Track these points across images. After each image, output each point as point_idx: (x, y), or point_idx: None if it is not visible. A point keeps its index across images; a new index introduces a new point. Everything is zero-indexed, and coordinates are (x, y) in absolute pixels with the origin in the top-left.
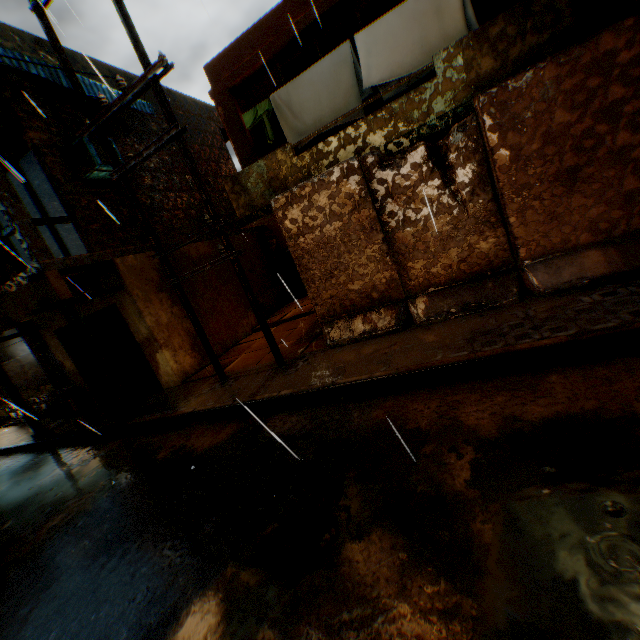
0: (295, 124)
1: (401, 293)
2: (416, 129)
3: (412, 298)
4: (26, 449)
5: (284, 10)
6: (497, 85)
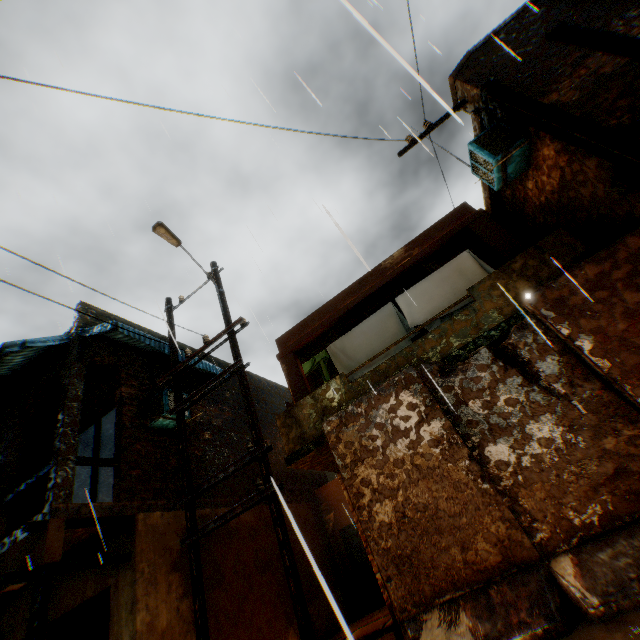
0: (349, 363)
1: (528, 546)
2: (471, 341)
3: (552, 556)
4: None
5: (339, 298)
6: (540, 288)
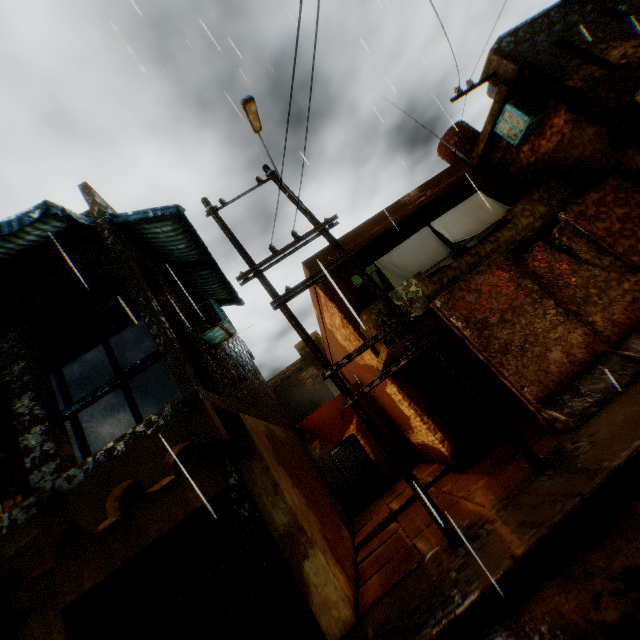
0: (402, 273)
1: (601, 345)
2: (517, 244)
3: (614, 347)
4: None
5: (365, 226)
6: (567, 205)
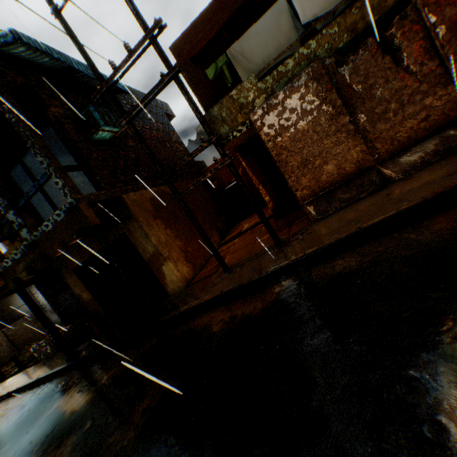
0: (248, 66)
1: (371, 161)
2: (357, 35)
3: (381, 163)
4: (60, 373)
5: None
6: None
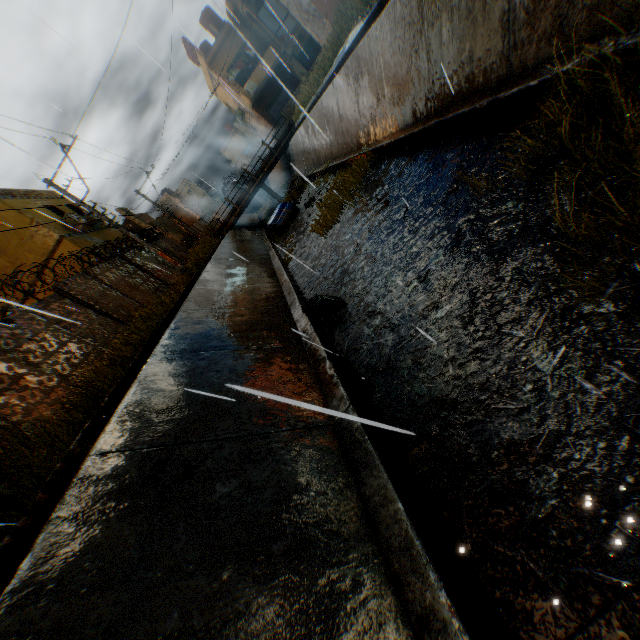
0: None
1: None
2: None
3: None
4: None
5: None
6: None
